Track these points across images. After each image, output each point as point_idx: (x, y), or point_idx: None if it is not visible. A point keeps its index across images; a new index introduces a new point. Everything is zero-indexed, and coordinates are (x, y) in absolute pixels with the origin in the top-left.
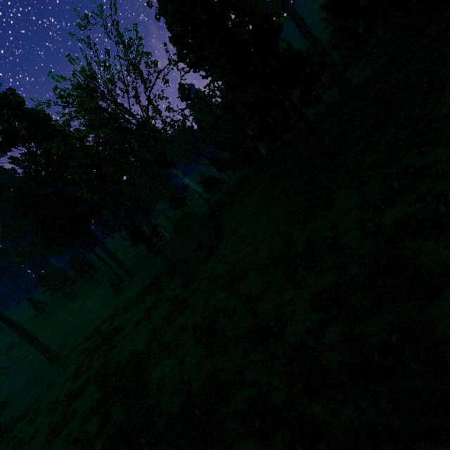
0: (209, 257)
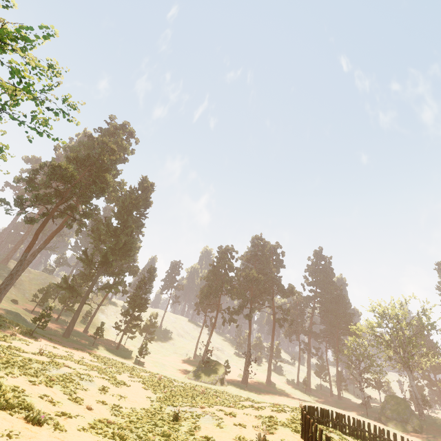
0: (411, 432)
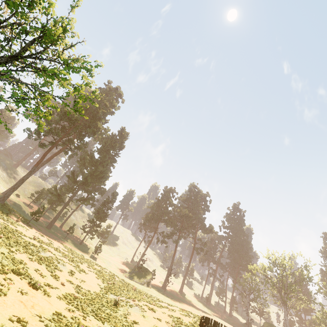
0: None
